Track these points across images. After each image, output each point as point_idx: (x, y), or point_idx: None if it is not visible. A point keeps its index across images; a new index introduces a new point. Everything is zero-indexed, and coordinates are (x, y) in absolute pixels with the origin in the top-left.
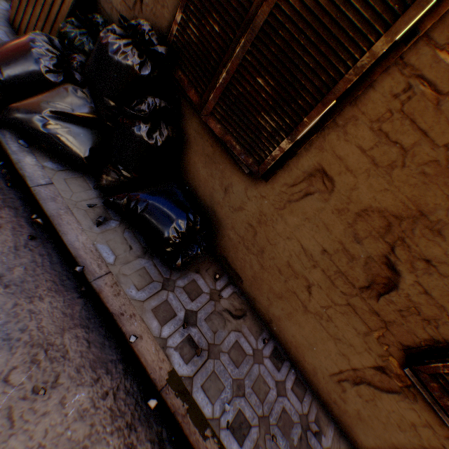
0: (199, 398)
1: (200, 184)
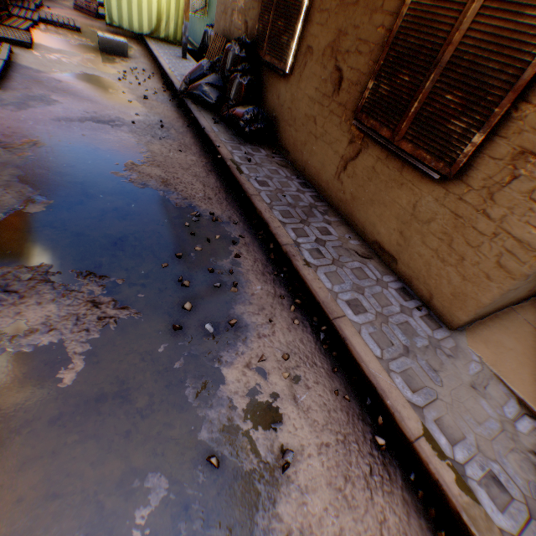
0: (243, 169)
1: (269, 106)
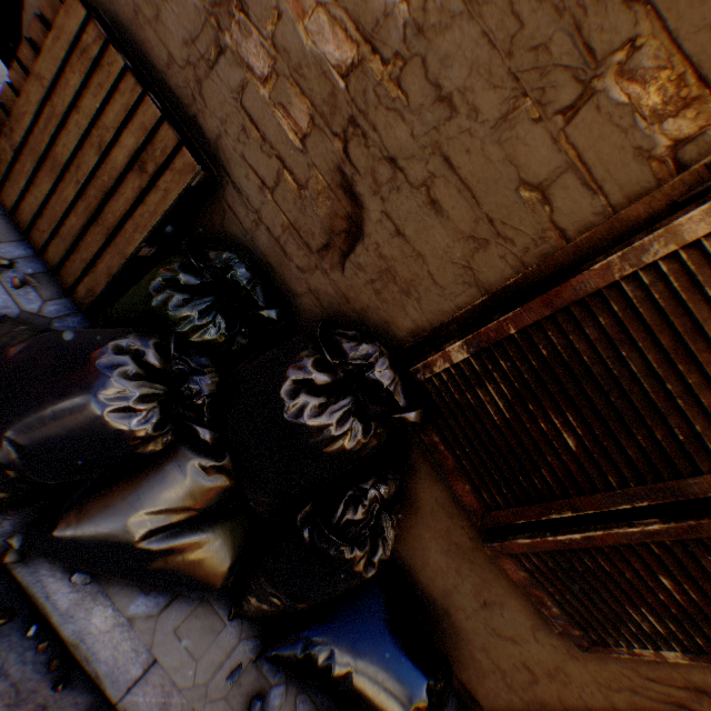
0: None
1: (427, 567)
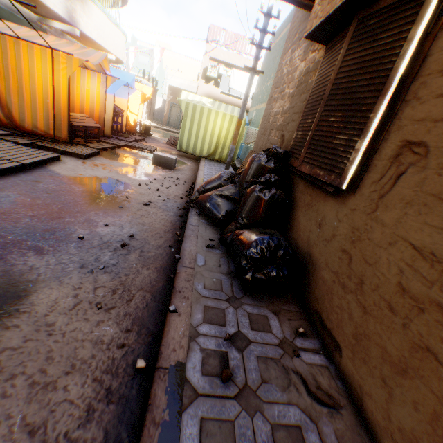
0: (188, 428)
1: (301, 233)
